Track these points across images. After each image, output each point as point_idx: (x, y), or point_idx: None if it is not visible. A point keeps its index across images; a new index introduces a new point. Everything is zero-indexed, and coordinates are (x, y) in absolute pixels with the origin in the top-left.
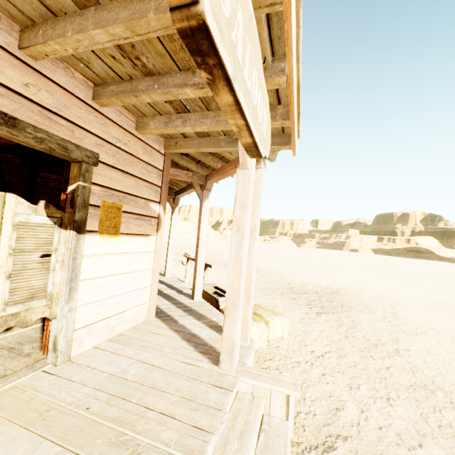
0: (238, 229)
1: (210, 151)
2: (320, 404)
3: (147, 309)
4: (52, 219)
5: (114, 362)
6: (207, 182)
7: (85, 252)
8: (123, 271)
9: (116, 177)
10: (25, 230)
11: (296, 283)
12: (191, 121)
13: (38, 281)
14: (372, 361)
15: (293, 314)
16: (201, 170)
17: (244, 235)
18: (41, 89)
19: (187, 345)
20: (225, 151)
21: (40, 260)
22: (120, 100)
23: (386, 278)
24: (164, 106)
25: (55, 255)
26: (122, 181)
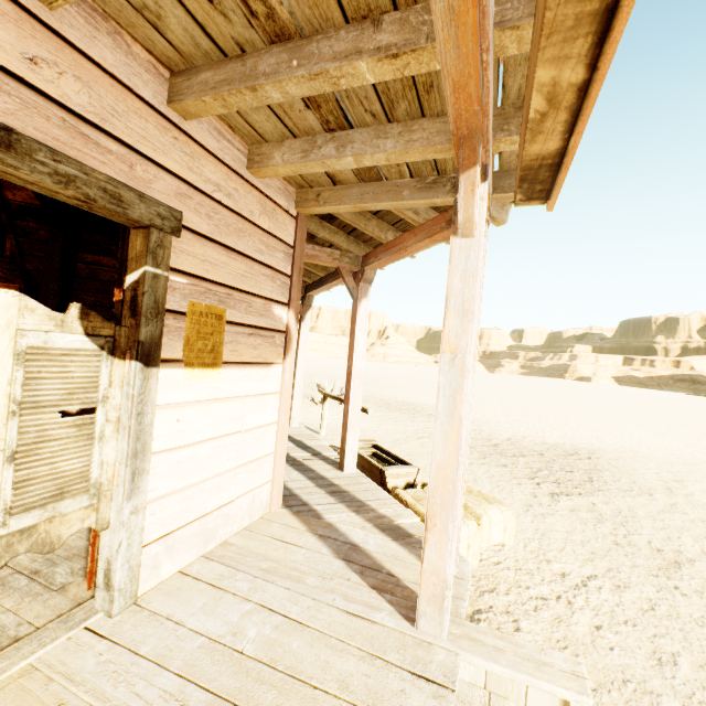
0: (454, 357)
1: (381, 207)
2: (610, 701)
3: (269, 494)
4: (96, 339)
5: (216, 610)
6: (365, 267)
7: (160, 401)
8: (228, 430)
9: (215, 257)
10: (43, 364)
11: (501, 436)
12: (354, 145)
13: (72, 462)
14: (682, 599)
15: (511, 496)
16: (355, 246)
17: (467, 370)
18: (65, 72)
19: (345, 569)
20: (410, 206)
21: (75, 421)
22: (221, 101)
23: (651, 428)
24: (303, 117)
25: (104, 409)
26: (225, 266)
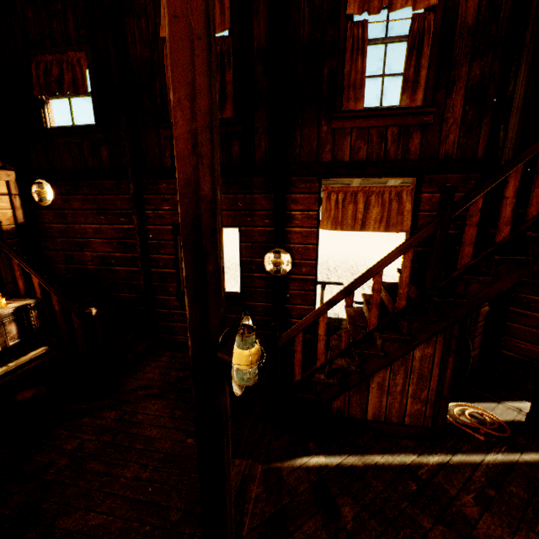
0: None
1: None
2: None
3: None
4: None
5: None
6: None
7: None
8: None
9: None
10: None
11: None
12: None
13: None
14: None
15: None
16: None
17: None
18: None
19: None
20: None
21: None
22: None
23: None
24: None
25: None
26: None
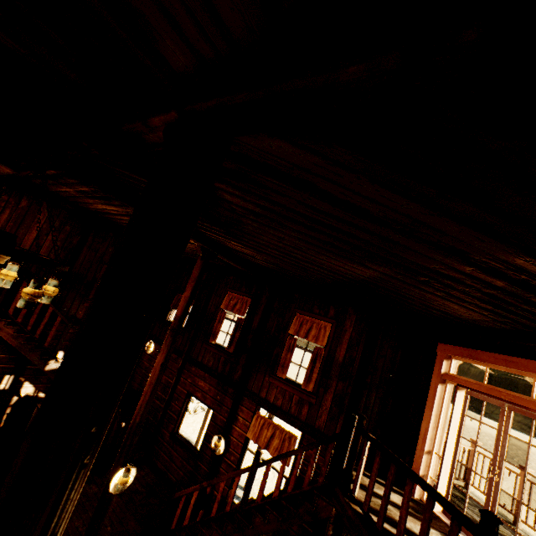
0: None
1: None
2: None
3: None
4: None
5: None
6: None
7: None
8: None
9: None
10: None
11: None
12: None
13: None
14: None
15: None
16: None
17: None
18: None
19: None
20: None
21: None
22: None
23: None
24: None
25: None
26: None
